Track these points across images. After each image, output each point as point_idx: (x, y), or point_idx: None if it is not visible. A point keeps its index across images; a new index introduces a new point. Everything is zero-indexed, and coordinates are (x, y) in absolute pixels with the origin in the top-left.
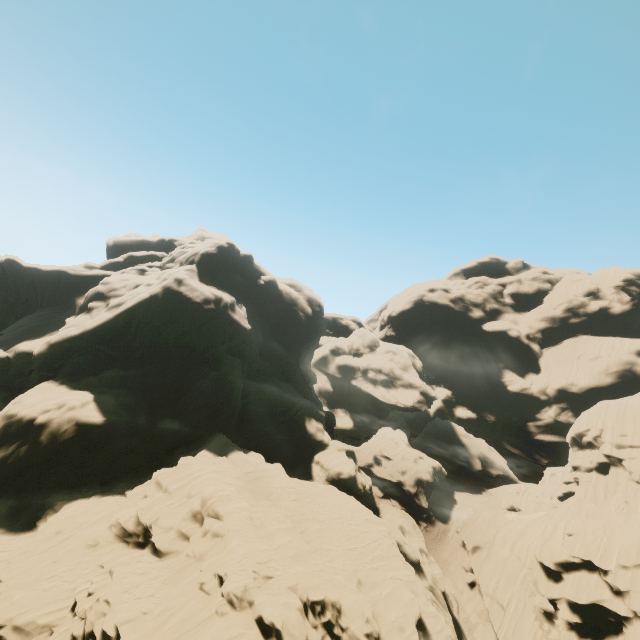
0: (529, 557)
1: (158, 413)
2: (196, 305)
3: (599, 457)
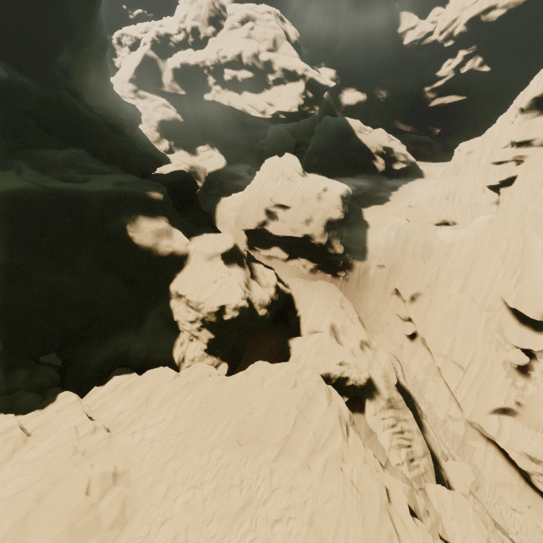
0: (490, 299)
1: None
2: None
3: None
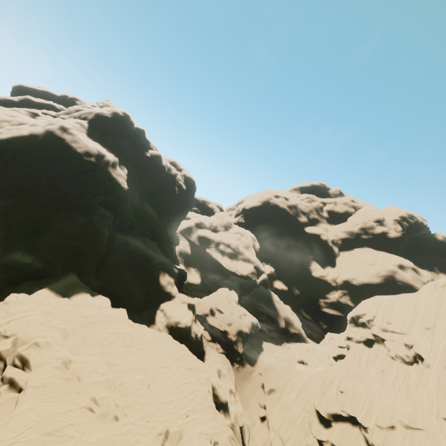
0: (309, 404)
1: (12, 245)
2: (77, 154)
3: (368, 335)
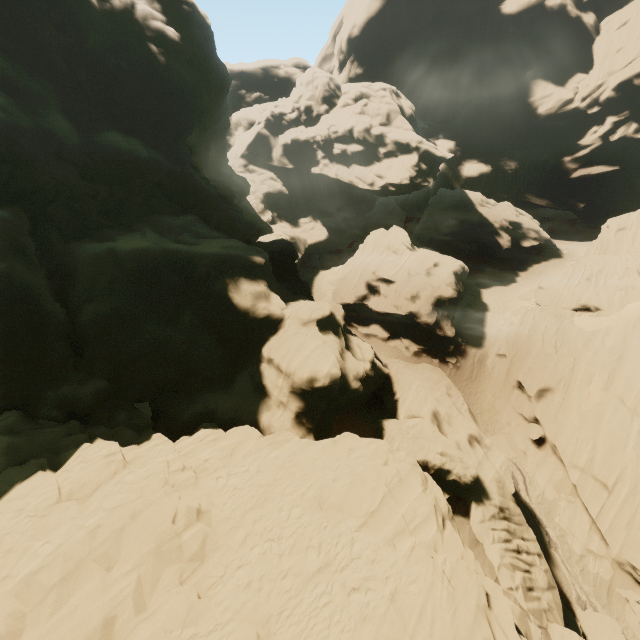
0: None
1: None
2: None
3: None
